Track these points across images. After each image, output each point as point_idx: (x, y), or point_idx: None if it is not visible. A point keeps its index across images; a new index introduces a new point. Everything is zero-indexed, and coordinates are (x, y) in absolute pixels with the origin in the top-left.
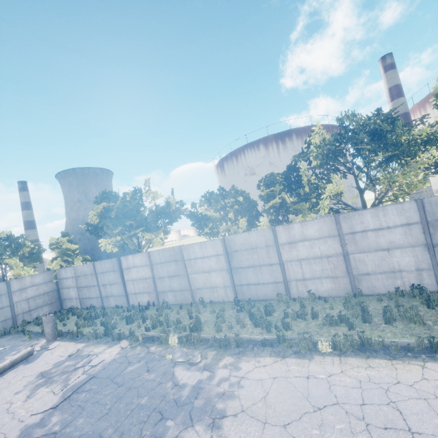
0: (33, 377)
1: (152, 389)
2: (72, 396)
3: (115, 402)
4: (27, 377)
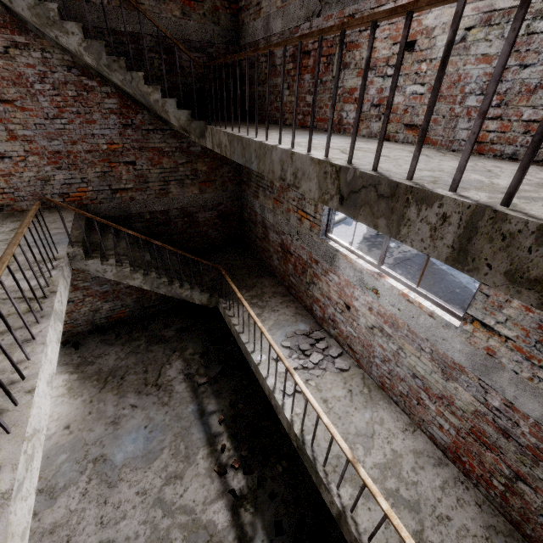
0: (360, 238)
1: (461, 288)
2: (401, 264)
3: (436, 282)
4: (356, 236)
